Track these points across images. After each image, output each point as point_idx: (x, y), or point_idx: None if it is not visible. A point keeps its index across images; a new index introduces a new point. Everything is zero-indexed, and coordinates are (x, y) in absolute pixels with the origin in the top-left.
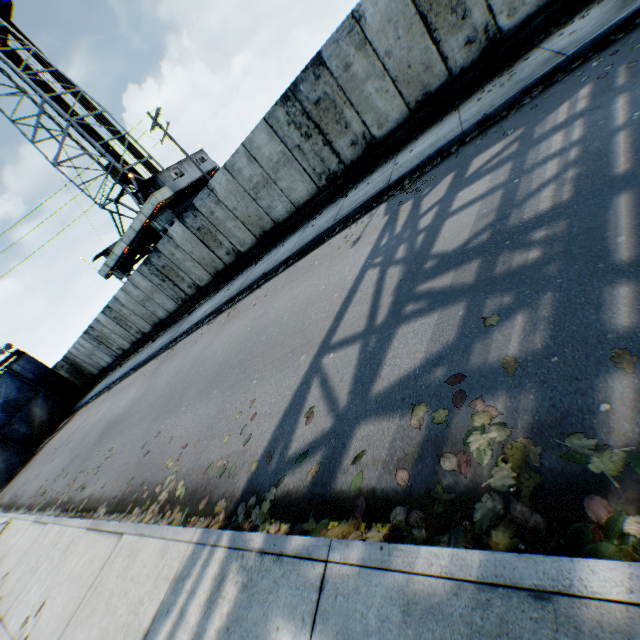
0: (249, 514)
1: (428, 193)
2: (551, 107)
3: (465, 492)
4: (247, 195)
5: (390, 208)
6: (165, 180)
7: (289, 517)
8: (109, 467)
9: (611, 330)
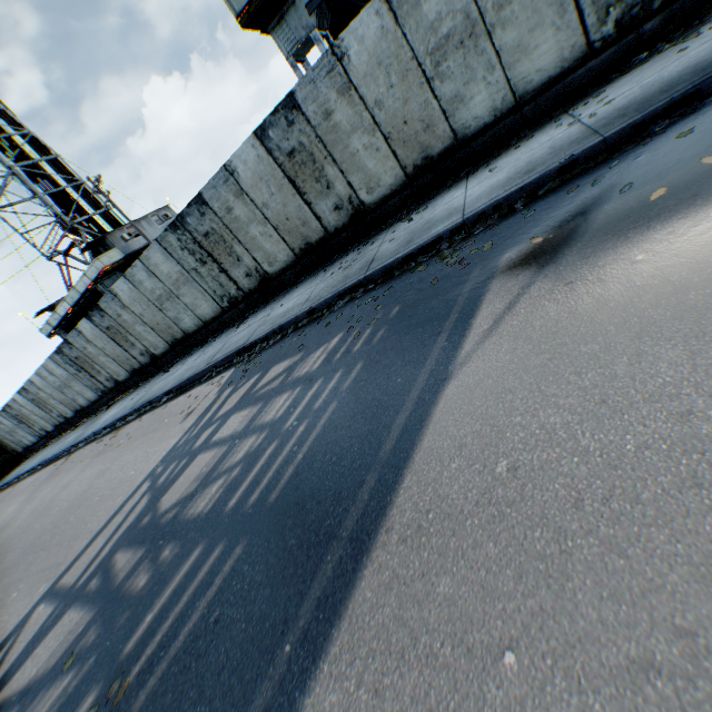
0: None
1: (238, 389)
2: (323, 340)
3: None
4: (153, 304)
5: (226, 383)
6: (116, 241)
7: None
8: None
9: None
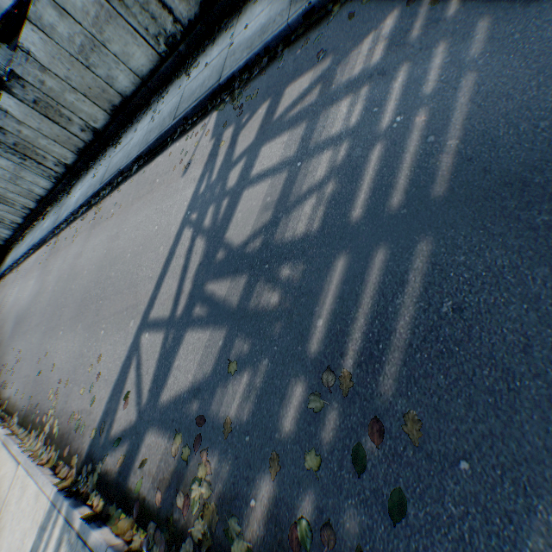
0: (88, 478)
1: (245, 125)
2: (361, 32)
3: (181, 530)
4: (76, 61)
5: (217, 127)
6: None
7: (105, 495)
8: (19, 373)
9: (280, 430)
